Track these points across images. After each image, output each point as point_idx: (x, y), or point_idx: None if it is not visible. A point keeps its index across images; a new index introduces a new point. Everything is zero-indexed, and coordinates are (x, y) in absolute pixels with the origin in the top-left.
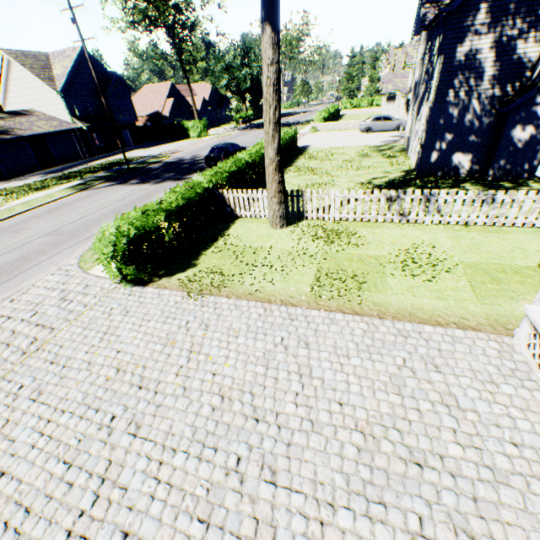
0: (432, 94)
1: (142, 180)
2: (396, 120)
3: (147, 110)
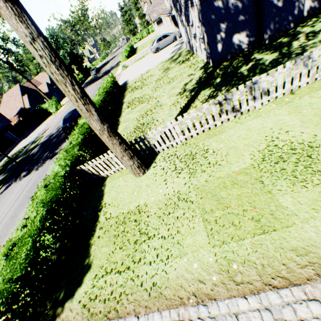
0: None
1: (28, 169)
2: (171, 34)
3: (14, 111)
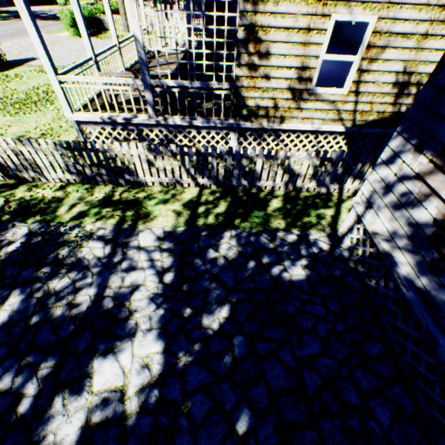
0: None
1: (43, 20)
2: None
3: None
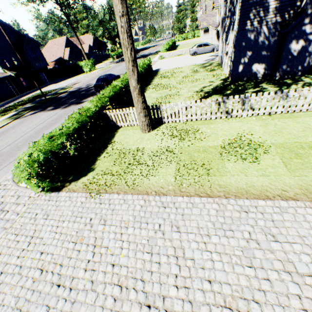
0: (236, 25)
1: (55, 106)
2: (212, 45)
3: (53, 57)
